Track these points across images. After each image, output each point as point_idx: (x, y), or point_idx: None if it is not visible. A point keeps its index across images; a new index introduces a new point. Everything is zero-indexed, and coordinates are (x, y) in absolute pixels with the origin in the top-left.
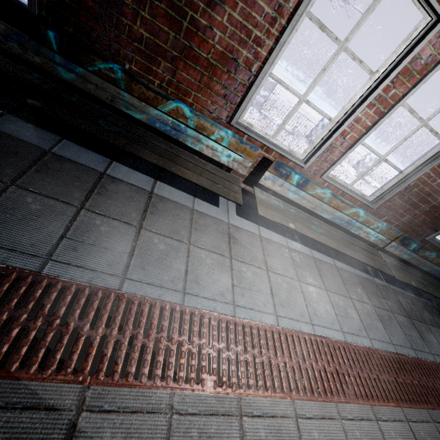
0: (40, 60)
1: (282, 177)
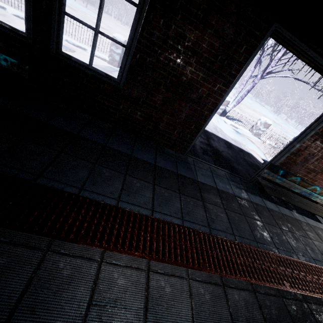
0: (271, 177)
1: None
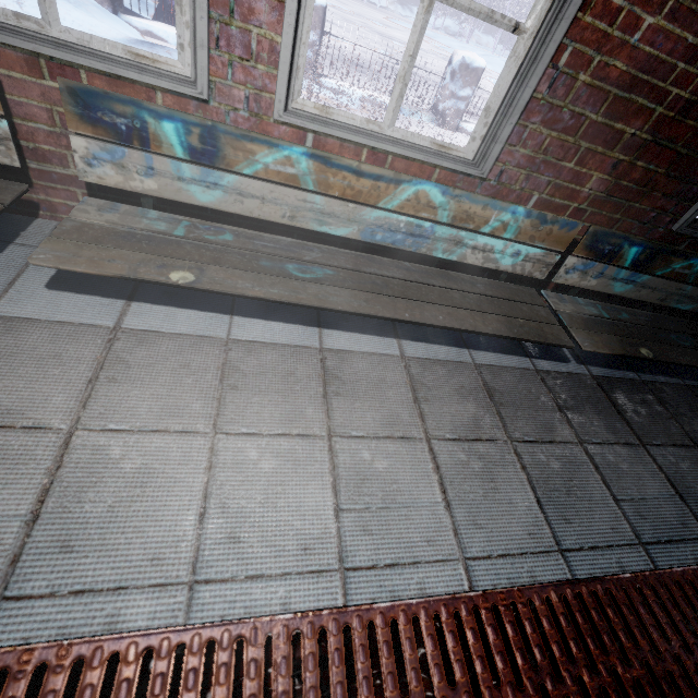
0: None
1: (132, 143)
